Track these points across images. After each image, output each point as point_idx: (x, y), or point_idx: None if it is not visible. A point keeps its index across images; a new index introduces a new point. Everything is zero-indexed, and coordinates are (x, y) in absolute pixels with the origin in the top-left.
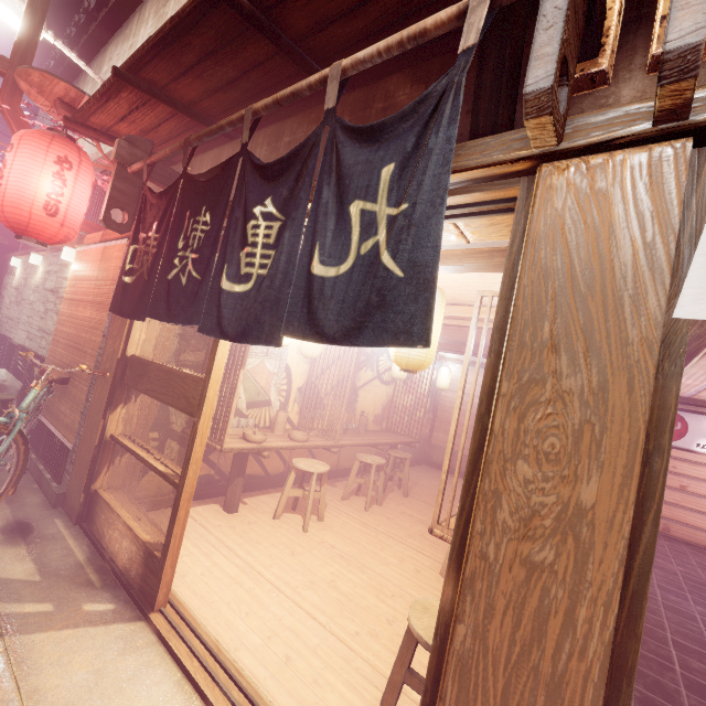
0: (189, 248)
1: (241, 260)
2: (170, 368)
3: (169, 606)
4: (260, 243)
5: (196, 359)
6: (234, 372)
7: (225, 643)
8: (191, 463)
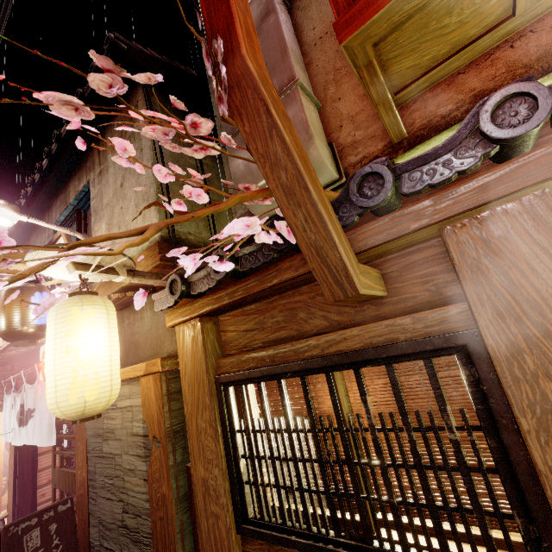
0: None
1: None
2: None
3: None
4: None
5: None
6: None
7: None
8: None
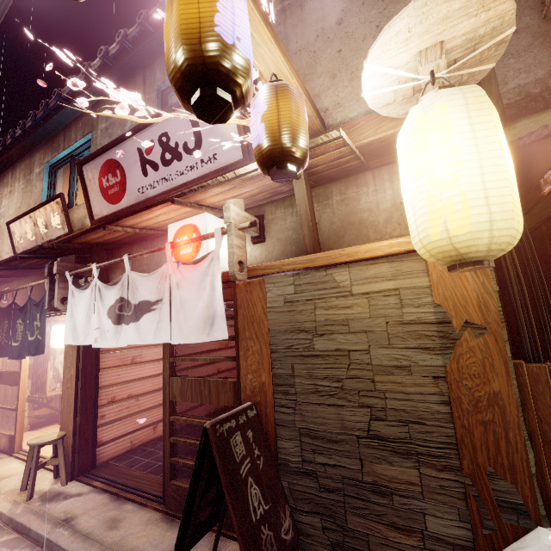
0: (3, 332)
1: (17, 336)
2: (9, 371)
3: (21, 451)
4: (20, 331)
5: (32, 363)
6: (46, 364)
7: (41, 453)
8: (19, 401)
